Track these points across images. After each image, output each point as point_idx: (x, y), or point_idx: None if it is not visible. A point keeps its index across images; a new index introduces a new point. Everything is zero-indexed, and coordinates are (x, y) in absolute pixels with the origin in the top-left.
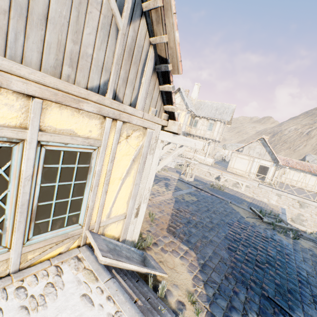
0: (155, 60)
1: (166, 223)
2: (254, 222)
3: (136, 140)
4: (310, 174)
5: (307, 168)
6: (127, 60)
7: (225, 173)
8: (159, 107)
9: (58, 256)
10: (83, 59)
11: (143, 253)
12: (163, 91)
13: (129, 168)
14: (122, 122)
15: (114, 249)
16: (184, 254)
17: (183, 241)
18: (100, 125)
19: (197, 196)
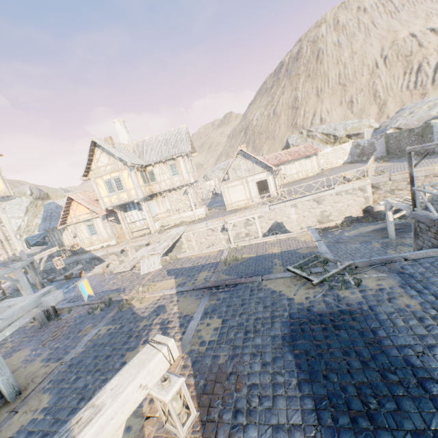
0: None
1: None
2: (307, 297)
3: None
4: (303, 158)
5: (297, 154)
6: None
7: (228, 217)
8: None
9: None
10: None
11: None
12: None
13: None
14: None
15: None
16: None
17: None
18: None
19: (218, 312)
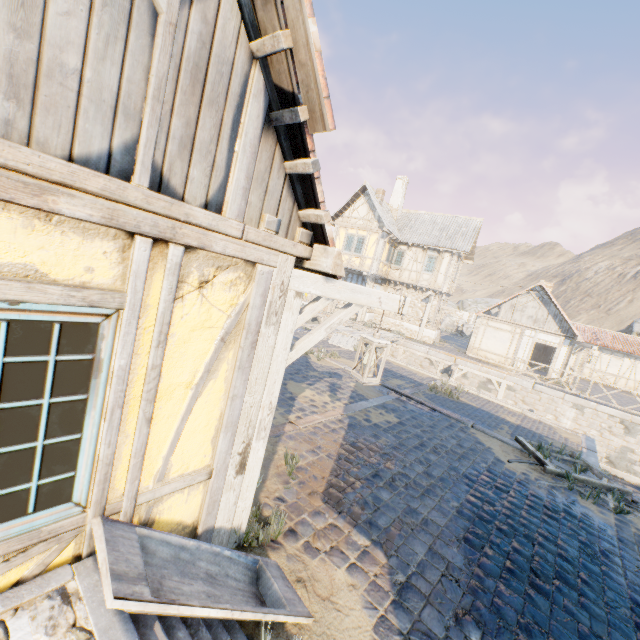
0: (269, 98)
1: (323, 478)
2: (525, 473)
3: (228, 292)
4: None
5: (638, 348)
6: (189, 94)
7: (463, 360)
8: (286, 213)
9: (10, 591)
10: (54, 81)
11: (257, 560)
12: (295, 176)
13: (212, 359)
14: (182, 246)
15: (175, 559)
16: (358, 558)
17: (358, 524)
18: (119, 254)
19: (399, 414)
